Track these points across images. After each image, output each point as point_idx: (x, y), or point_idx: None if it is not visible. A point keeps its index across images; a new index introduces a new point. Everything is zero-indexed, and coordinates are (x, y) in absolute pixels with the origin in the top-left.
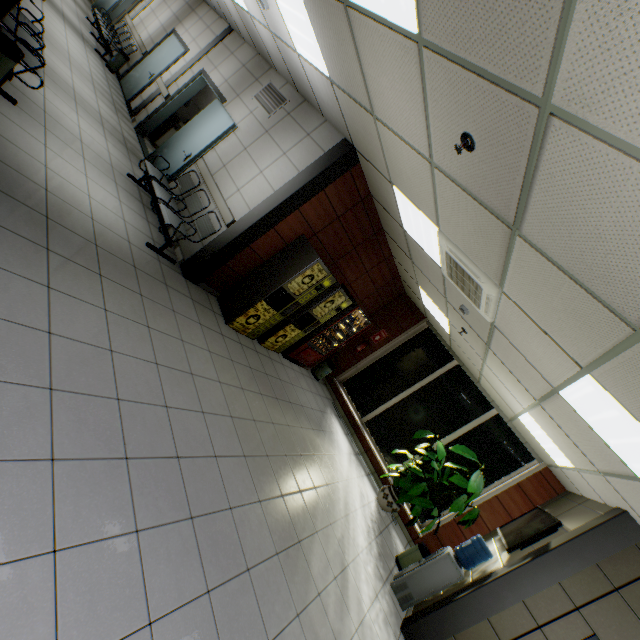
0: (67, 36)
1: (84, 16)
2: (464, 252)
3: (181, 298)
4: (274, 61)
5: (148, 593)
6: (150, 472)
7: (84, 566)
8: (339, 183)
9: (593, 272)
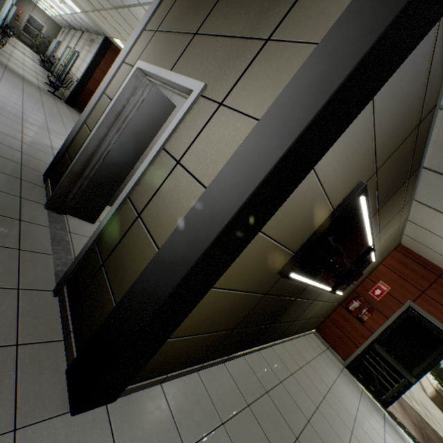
0: (25, 57)
1: (37, 59)
2: (122, 40)
3: (61, 103)
4: (88, 29)
5: (24, 98)
6: (31, 97)
7: (7, 87)
8: (110, 54)
9: (96, 3)
